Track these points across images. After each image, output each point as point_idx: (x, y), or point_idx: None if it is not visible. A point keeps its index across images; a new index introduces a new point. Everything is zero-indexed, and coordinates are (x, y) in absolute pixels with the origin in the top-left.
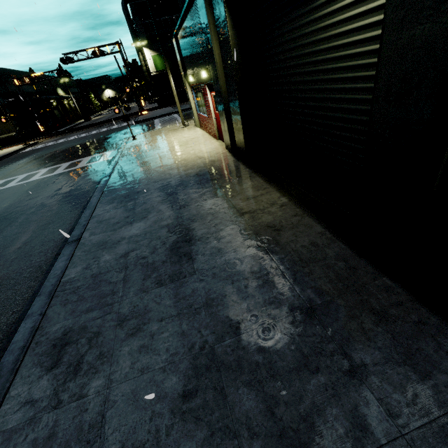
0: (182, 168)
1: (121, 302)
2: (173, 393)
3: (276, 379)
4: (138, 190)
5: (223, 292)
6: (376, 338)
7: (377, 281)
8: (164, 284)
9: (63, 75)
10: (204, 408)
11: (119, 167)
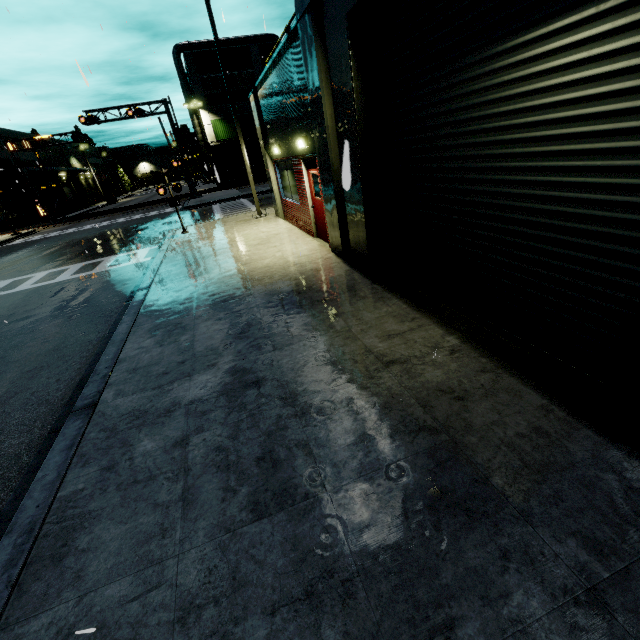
0: (266, 279)
1: (180, 555)
2: None
3: None
4: (197, 313)
5: (393, 540)
6: None
7: None
8: (266, 513)
9: (81, 140)
10: None
11: (163, 274)
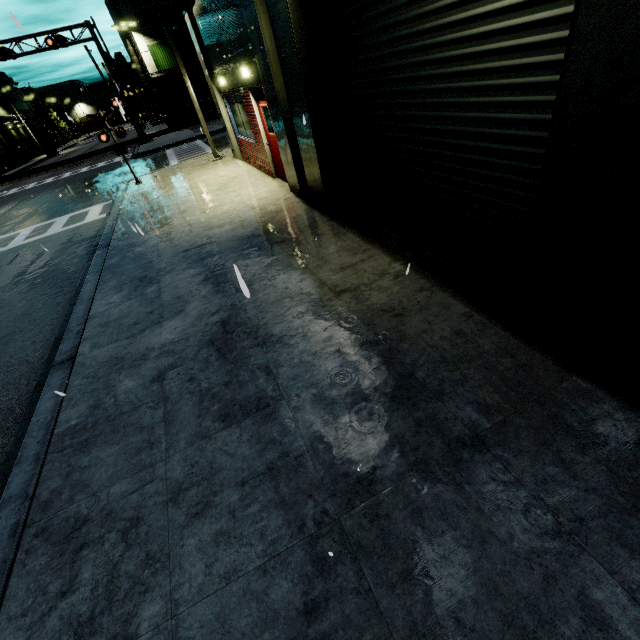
0: (227, 226)
1: (167, 459)
2: (289, 610)
3: (450, 562)
4: (160, 266)
5: (335, 425)
6: (586, 474)
7: (565, 382)
8: (235, 421)
9: None
10: (346, 629)
11: (121, 230)
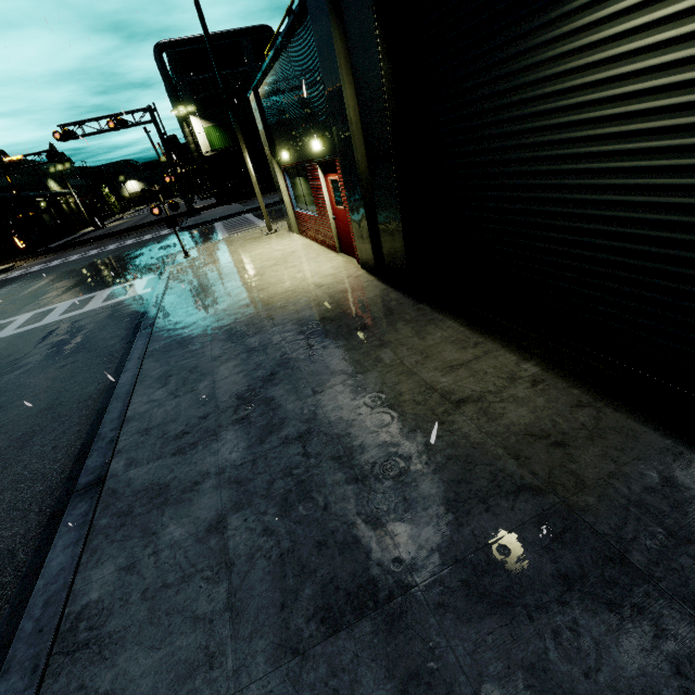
0: (290, 306)
1: None
2: None
3: None
4: (214, 353)
5: (520, 655)
6: None
7: None
8: (342, 624)
9: (58, 159)
10: None
11: (167, 308)
